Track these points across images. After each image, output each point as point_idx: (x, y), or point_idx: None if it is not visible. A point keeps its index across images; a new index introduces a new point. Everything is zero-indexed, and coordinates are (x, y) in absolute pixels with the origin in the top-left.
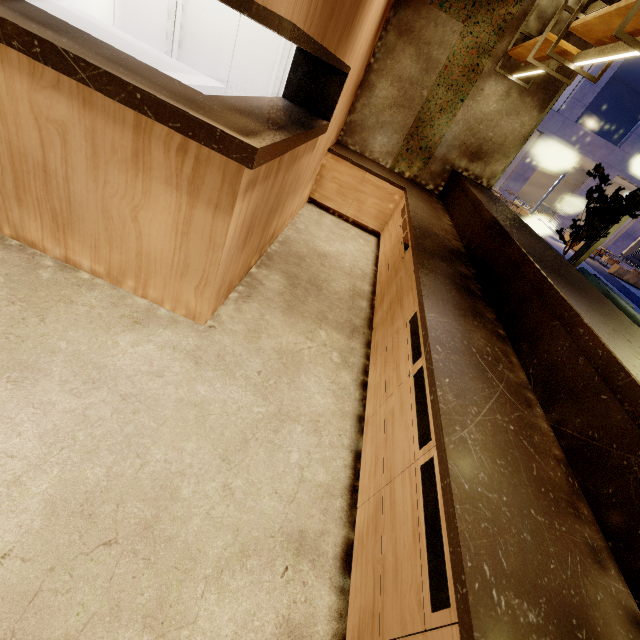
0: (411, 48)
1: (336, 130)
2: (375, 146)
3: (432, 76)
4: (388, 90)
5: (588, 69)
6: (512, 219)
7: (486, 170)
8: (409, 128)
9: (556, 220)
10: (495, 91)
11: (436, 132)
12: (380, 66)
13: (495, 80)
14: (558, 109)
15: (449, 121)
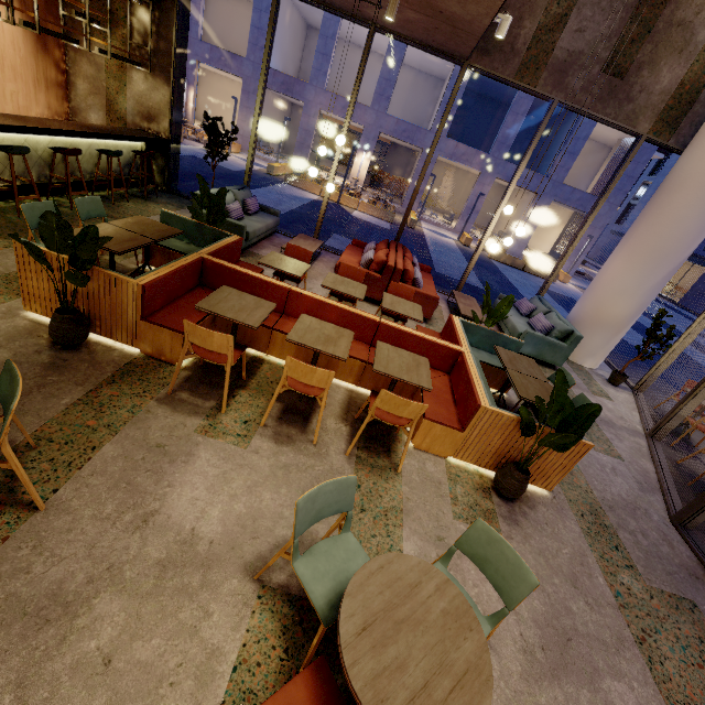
0: (85, 59)
1: (44, 108)
2: (93, 121)
3: (103, 73)
4: (84, 85)
5: (443, 93)
6: (92, 128)
7: (160, 127)
8: (106, 107)
9: (459, 224)
10: (139, 78)
11: (122, 107)
12: (74, 71)
13: (136, 71)
14: (430, 128)
15: (125, 99)
